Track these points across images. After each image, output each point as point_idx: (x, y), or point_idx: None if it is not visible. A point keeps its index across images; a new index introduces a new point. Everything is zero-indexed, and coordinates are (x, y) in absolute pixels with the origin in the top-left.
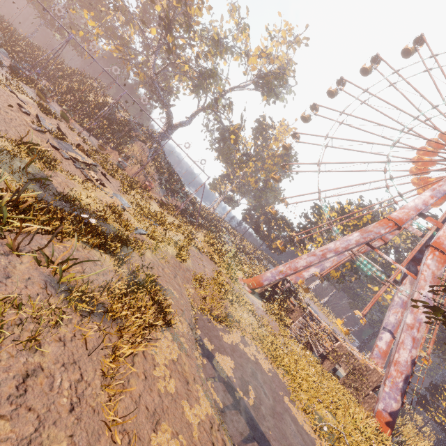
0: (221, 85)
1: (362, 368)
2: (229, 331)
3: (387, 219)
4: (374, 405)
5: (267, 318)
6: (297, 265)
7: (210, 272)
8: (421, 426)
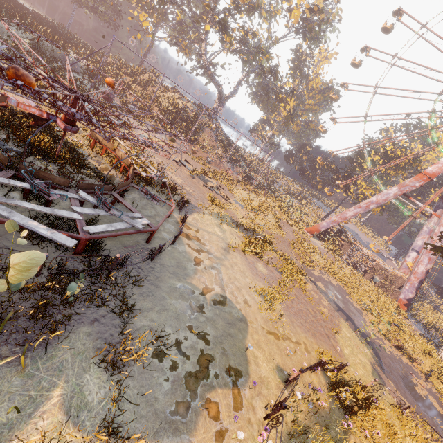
0: (265, 48)
1: (392, 277)
2: (314, 269)
3: (422, 174)
4: (398, 296)
5: (326, 254)
6: (346, 215)
7: (292, 235)
8: (437, 306)
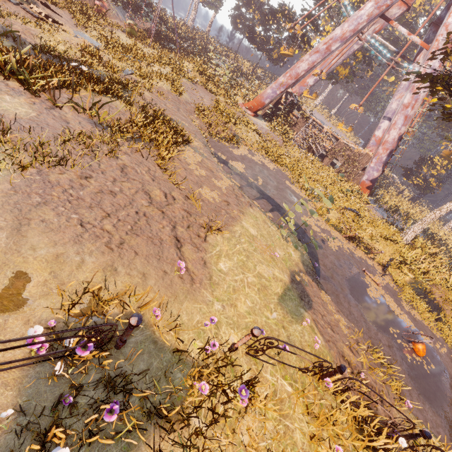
0: None
1: (356, 156)
2: (237, 147)
3: None
4: (360, 179)
5: (271, 135)
6: (299, 70)
7: (209, 102)
8: (402, 191)
